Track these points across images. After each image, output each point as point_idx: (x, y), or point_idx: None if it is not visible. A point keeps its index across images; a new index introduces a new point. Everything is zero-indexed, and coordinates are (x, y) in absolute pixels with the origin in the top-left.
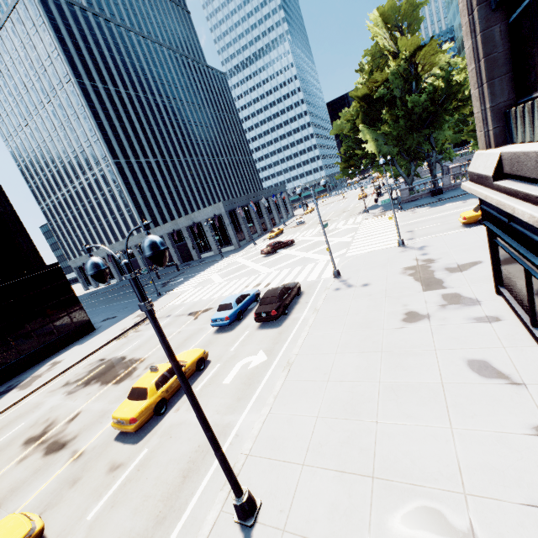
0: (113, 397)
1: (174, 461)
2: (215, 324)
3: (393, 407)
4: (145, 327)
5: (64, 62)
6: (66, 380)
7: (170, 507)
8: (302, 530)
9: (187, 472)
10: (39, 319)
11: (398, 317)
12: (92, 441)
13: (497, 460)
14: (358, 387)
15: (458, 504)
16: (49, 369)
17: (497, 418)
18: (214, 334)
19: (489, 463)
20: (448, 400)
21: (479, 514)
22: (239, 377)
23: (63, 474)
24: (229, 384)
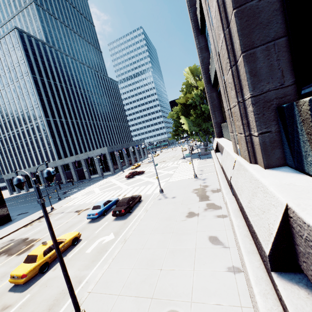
0: (14, 263)
1: (45, 300)
2: (89, 217)
3: (171, 261)
4: None
5: (26, 66)
6: None
7: None
8: None
9: (52, 306)
10: None
11: (184, 214)
12: None
13: (209, 284)
14: (157, 251)
15: (187, 307)
16: None
17: (214, 264)
18: (88, 224)
19: (205, 286)
20: (196, 256)
21: (195, 311)
22: (96, 248)
23: None
24: (89, 253)
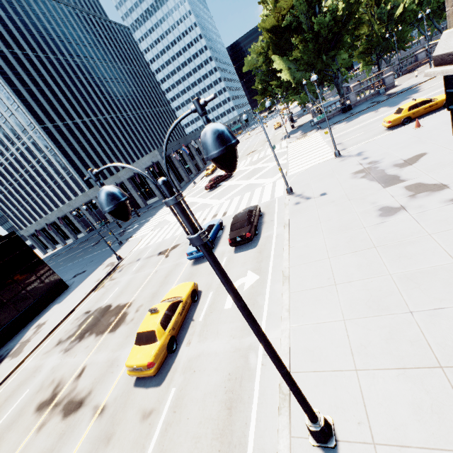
0: (114, 345)
1: (210, 395)
2: (192, 257)
3: (420, 294)
4: (119, 274)
5: None
6: (58, 339)
7: (228, 443)
8: (394, 439)
9: (230, 403)
10: (10, 288)
11: (372, 214)
12: (111, 393)
13: None
14: (371, 283)
15: None
16: (35, 332)
17: None
18: (193, 267)
19: None
20: None
21: None
22: None
23: (92, 433)
24: (231, 308)
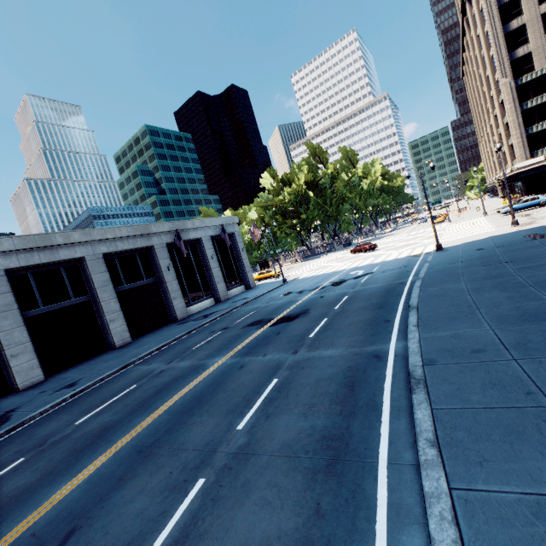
0: None
1: None
2: None
3: None
4: None
5: None
6: None
7: None
8: None
9: None
10: None
11: None
12: None
13: None
14: None
15: None
16: None
17: None
18: None
19: None
20: None
21: None
22: None
23: None
24: None
